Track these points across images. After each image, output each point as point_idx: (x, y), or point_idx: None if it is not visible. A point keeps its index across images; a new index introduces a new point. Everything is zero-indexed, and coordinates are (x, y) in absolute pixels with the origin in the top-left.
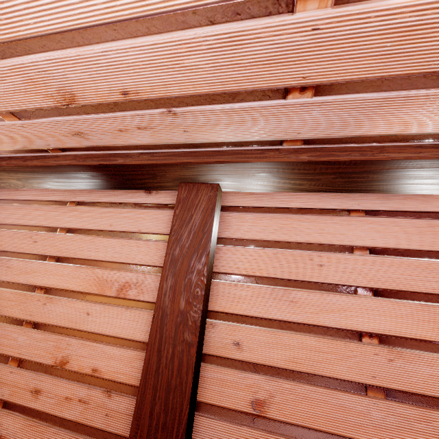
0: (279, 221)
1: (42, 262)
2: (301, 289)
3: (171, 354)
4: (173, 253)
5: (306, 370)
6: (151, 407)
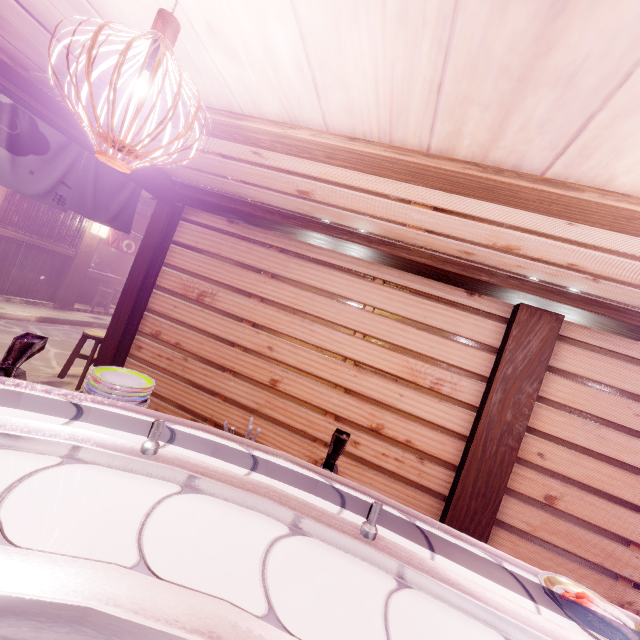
0: (609, 364)
1: (350, 336)
2: (611, 429)
3: (495, 451)
4: (506, 372)
5: (597, 487)
6: (474, 481)
